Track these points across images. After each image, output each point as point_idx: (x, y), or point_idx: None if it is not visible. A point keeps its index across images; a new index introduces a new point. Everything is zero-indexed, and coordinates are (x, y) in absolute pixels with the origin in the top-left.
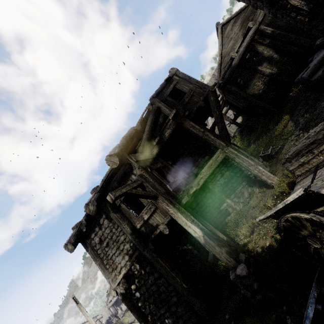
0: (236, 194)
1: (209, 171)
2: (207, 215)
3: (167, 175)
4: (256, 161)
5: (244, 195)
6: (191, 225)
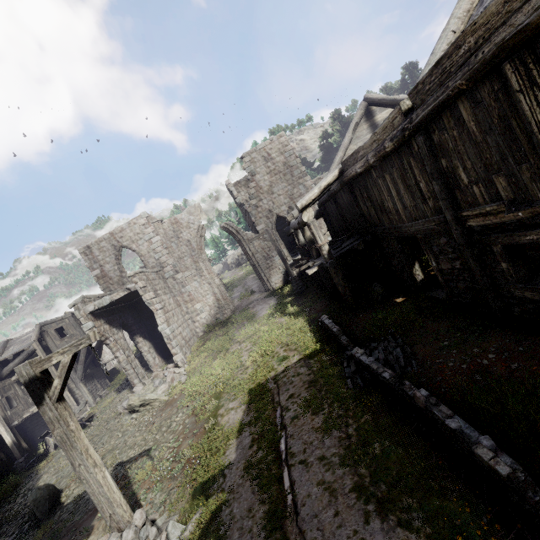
0: None
1: None
2: (35, 432)
3: (14, 401)
4: (90, 398)
5: None
6: (9, 438)
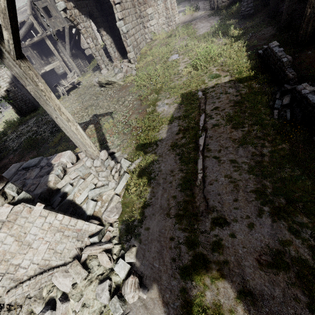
0: (67, 79)
1: (53, 67)
2: (52, 83)
3: (32, 60)
4: (78, 71)
5: None
6: None
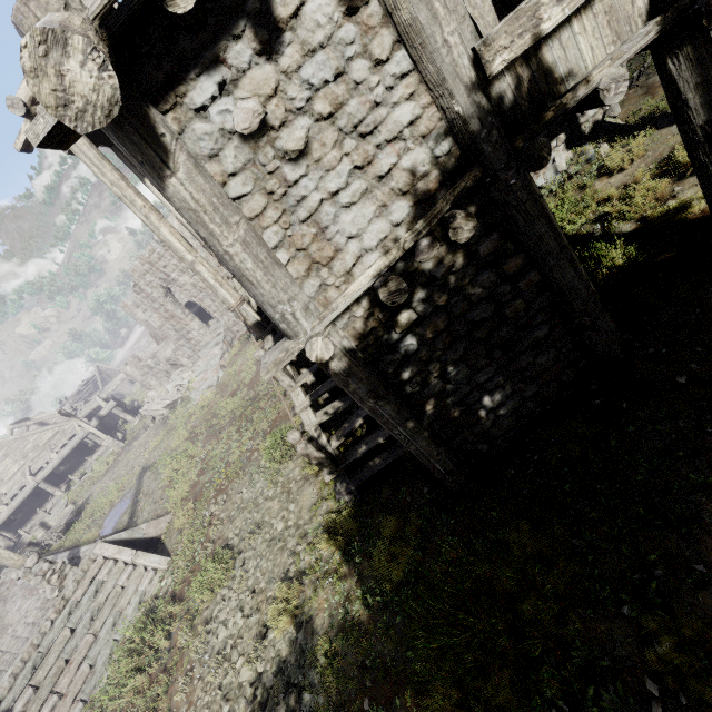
0: None
1: None
2: None
3: None
4: None
5: (550, 169)
6: None
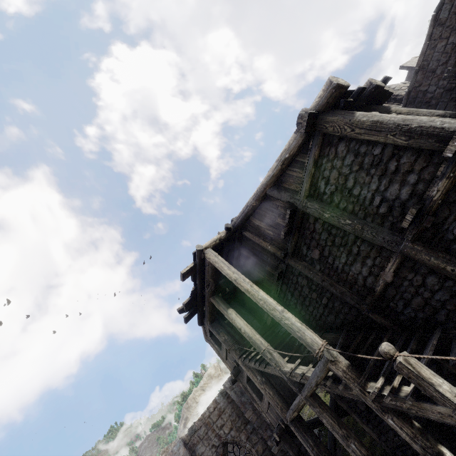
0: None
1: None
2: None
3: None
4: None
5: None
6: None
